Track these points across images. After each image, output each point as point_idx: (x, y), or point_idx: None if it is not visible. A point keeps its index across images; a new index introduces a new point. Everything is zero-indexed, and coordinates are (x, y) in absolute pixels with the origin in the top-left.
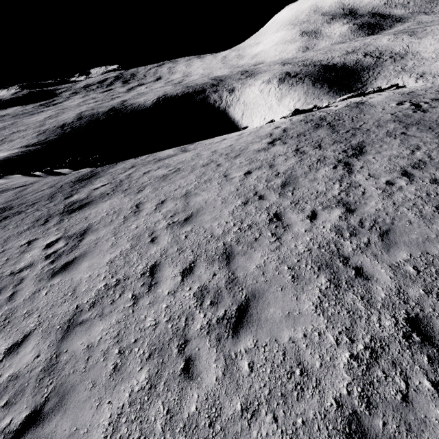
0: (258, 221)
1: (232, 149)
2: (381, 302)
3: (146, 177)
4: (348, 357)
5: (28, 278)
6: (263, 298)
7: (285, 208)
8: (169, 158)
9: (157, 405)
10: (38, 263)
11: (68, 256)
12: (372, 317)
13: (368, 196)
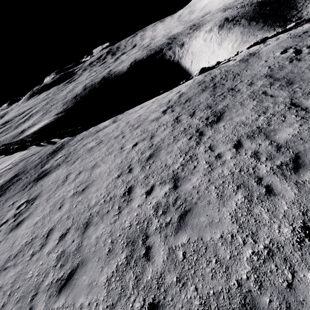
0: (117, 194)
1: (139, 119)
2: (144, 284)
3: (82, 149)
4: None
5: (2, 231)
6: (86, 266)
7: (137, 182)
8: (103, 129)
9: None
10: (10, 220)
11: (22, 216)
12: (131, 297)
13: (195, 171)
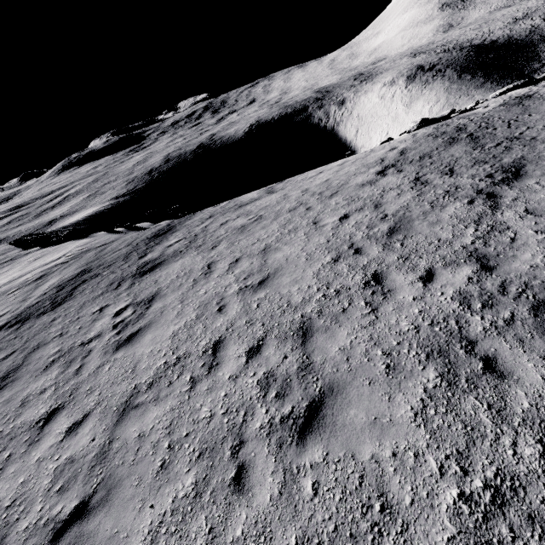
0: (349, 284)
1: (329, 185)
2: (520, 415)
3: (223, 229)
4: (456, 496)
5: (95, 349)
6: (343, 393)
7: (388, 266)
8: (251, 202)
9: (200, 519)
10: (106, 333)
11: (134, 326)
12: (503, 439)
13: (519, 245)
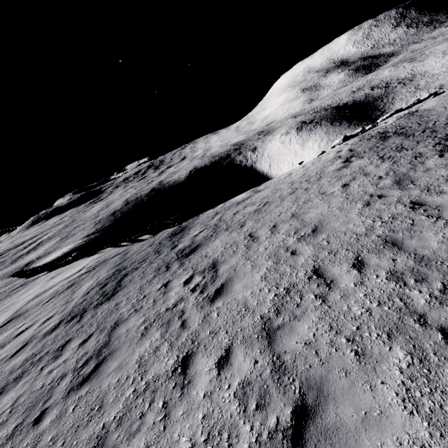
0: (397, 212)
1: (309, 176)
2: None
3: (238, 215)
4: None
5: (187, 308)
6: None
7: (418, 196)
8: (247, 199)
9: (446, 373)
10: (188, 296)
11: (214, 284)
12: None
13: None
